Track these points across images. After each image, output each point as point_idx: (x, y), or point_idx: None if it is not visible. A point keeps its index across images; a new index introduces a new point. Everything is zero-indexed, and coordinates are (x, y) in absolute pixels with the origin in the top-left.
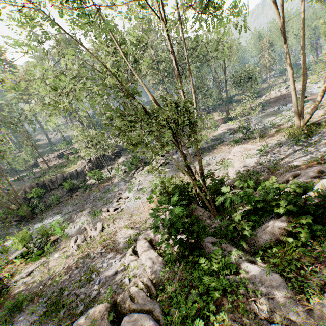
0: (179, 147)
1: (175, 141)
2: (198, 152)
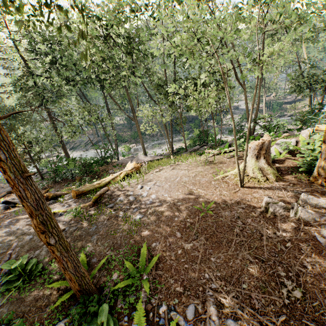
0: (310, 98)
1: (310, 95)
2: (321, 102)
